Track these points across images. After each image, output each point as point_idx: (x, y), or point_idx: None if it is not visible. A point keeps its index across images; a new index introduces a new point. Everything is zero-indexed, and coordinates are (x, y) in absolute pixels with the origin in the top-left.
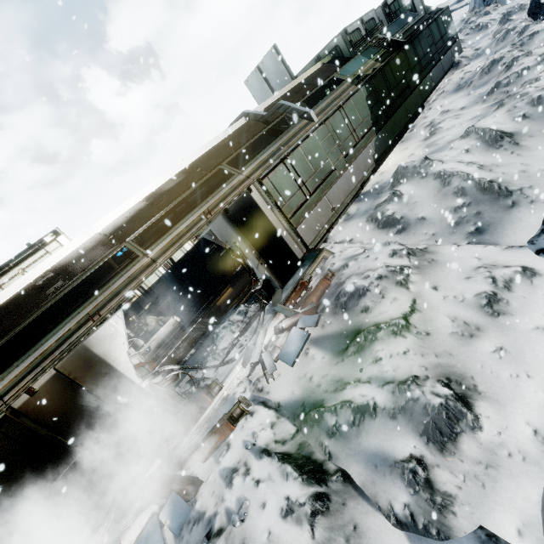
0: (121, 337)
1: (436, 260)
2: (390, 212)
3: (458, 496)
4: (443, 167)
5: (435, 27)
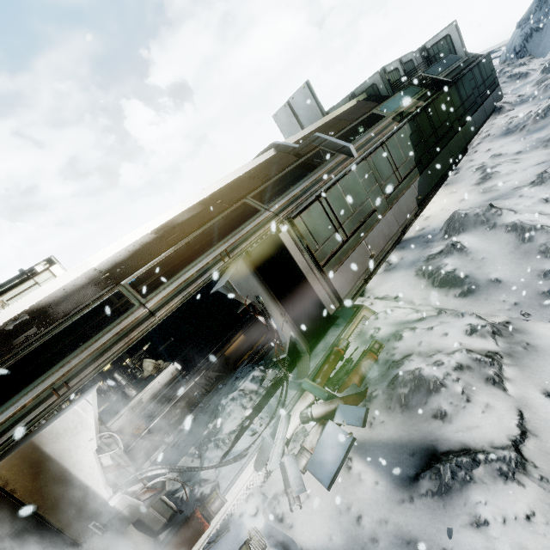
0: (89, 431)
1: (533, 345)
2: (450, 267)
3: None
4: (517, 217)
5: (477, 71)
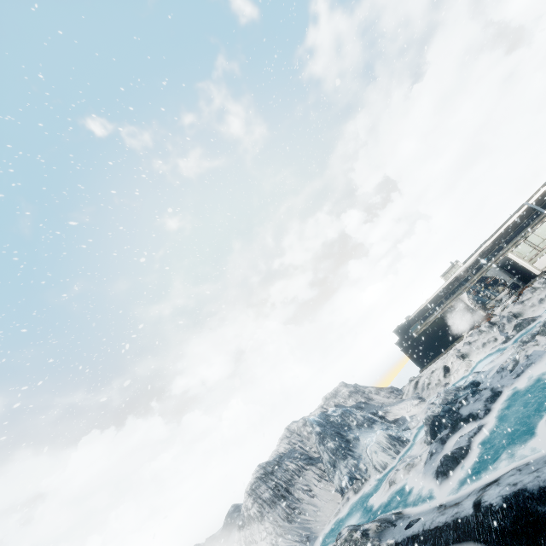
0: (466, 297)
1: None
2: None
3: (507, 328)
4: None
5: None
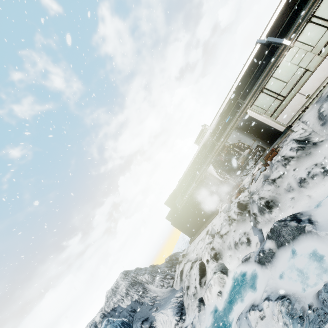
0: (213, 170)
1: (311, 153)
2: (322, 110)
3: (260, 223)
4: None
5: None
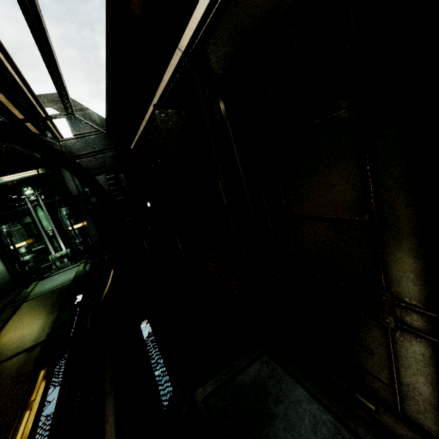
0: None
1: None
2: None
3: None
4: None
5: None
